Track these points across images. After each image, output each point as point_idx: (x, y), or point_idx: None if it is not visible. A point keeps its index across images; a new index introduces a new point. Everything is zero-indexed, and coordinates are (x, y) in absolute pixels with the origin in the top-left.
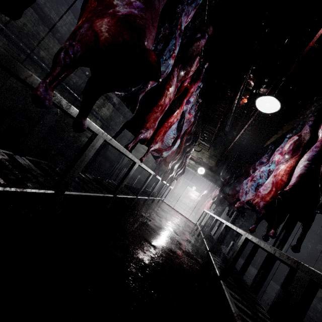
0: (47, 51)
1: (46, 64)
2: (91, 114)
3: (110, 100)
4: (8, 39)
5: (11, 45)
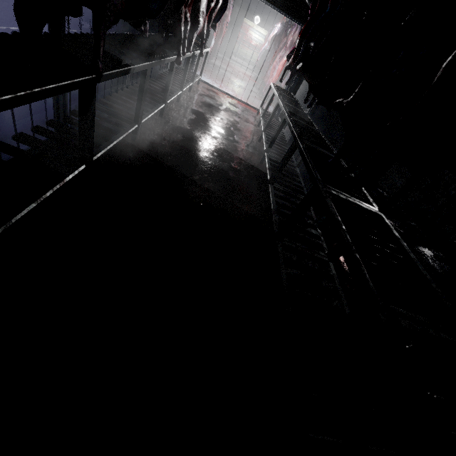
0: None
1: None
2: None
3: None
4: None
5: None
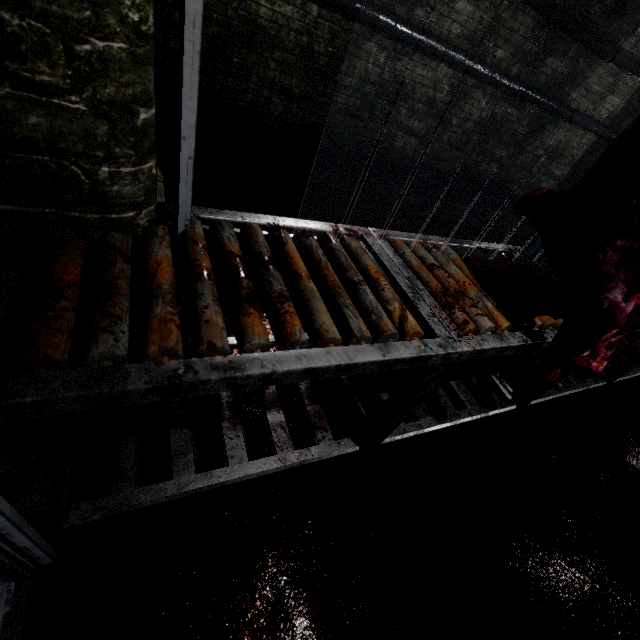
0: (507, 44)
1: (503, 73)
2: (574, 125)
3: (636, 68)
4: (454, 67)
5: (457, 73)
